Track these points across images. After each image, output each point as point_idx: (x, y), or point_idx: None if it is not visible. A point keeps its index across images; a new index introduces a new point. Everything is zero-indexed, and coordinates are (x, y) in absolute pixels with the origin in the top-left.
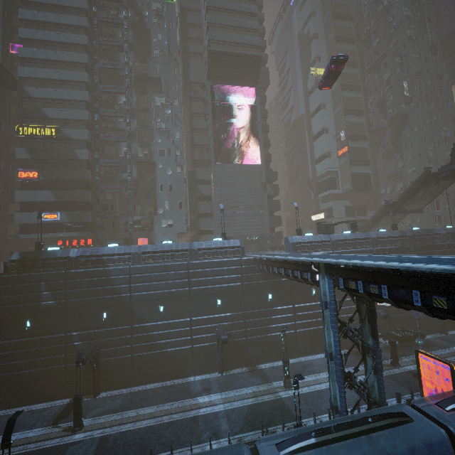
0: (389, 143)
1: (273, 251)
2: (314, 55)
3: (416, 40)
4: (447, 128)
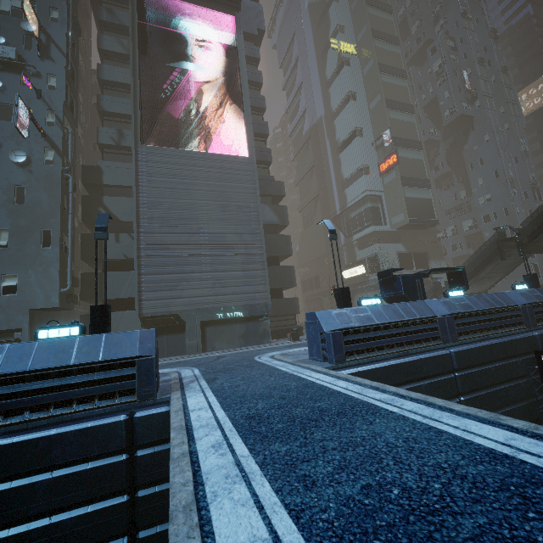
0: (446, 164)
1: (278, 343)
2: (335, 23)
3: (471, 19)
4: (524, 140)
